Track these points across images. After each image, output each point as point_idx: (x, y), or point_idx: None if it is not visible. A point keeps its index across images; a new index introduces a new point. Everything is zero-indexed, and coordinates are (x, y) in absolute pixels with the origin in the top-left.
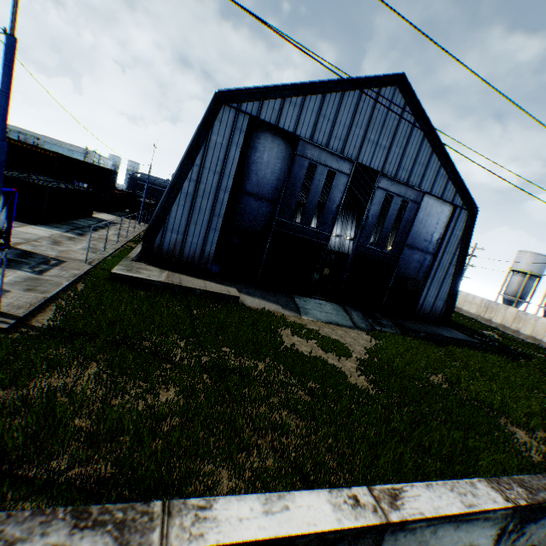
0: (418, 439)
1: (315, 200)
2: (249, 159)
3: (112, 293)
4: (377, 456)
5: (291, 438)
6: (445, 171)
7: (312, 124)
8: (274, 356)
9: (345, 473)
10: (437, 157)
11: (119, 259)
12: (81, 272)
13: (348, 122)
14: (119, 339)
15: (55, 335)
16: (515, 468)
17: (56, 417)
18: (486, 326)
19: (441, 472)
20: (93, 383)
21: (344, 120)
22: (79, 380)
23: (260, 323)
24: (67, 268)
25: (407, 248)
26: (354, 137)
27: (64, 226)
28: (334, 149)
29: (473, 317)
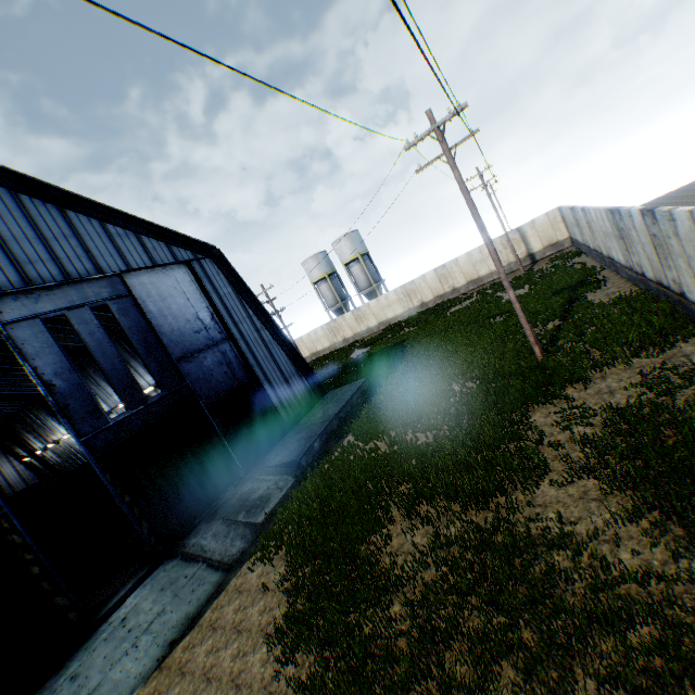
0: None
1: None
2: None
3: None
4: None
5: None
6: (119, 225)
7: None
8: None
9: None
10: (81, 213)
11: None
12: None
13: None
14: None
15: None
16: None
17: None
18: (349, 346)
19: None
20: None
21: None
22: None
23: None
24: None
25: (185, 363)
26: None
27: None
28: None
29: (333, 349)
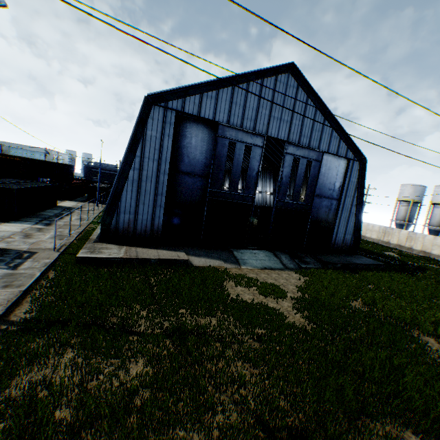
0: (353, 366)
1: (238, 171)
2: (180, 145)
3: (79, 276)
4: (322, 390)
5: (248, 388)
6: (337, 133)
7: (227, 111)
8: (223, 309)
9: (299, 414)
10: (329, 123)
11: (83, 242)
12: (51, 260)
13: (255, 105)
14: (89, 320)
15: (32, 327)
16: (434, 377)
17: (38, 414)
18: (386, 247)
19: (377, 394)
20: (70, 369)
21: (252, 104)
22: (57, 368)
23: (208, 281)
24: (39, 258)
25: (316, 198)
26: (262, 117)
27: (33, 219)
28: (248, 128)
29: (375, 242)
